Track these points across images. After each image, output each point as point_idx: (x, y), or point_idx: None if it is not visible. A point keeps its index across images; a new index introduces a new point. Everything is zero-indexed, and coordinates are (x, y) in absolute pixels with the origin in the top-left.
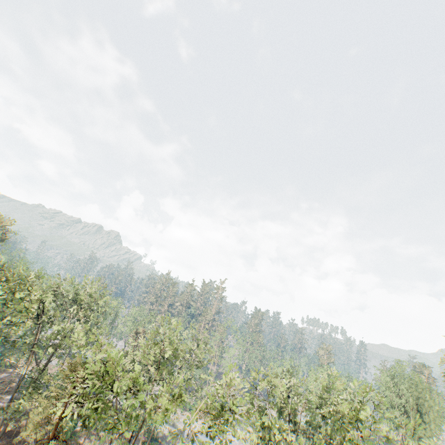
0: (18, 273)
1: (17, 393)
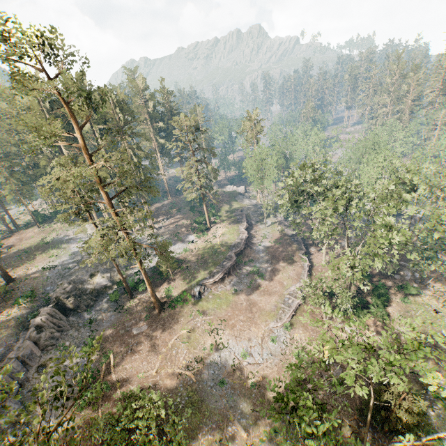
0: (340, 173)
1: (350, 229)
